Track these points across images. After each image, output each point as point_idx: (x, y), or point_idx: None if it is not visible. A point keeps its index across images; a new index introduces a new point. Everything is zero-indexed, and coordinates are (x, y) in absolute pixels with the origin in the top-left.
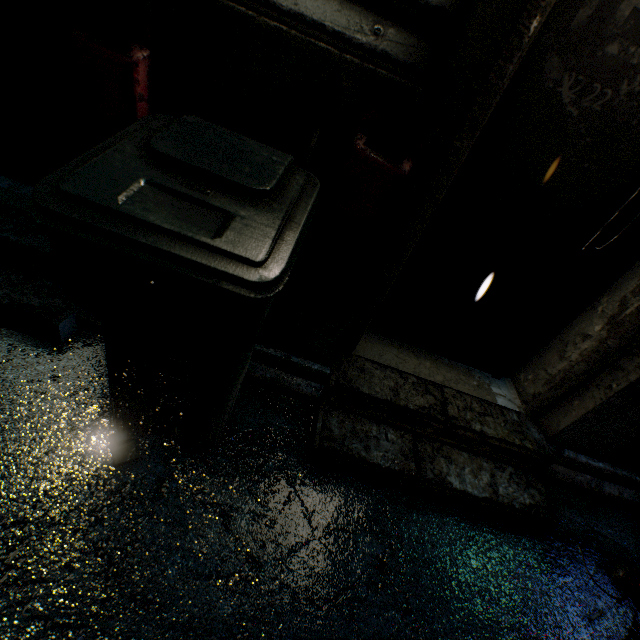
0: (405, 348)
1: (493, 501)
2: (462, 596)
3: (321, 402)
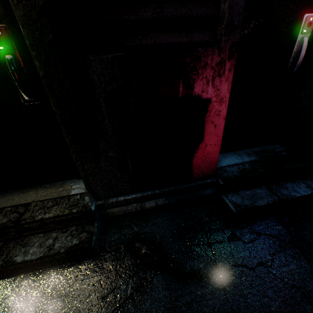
0: (19, 191)
1: (44, 257)
2: None
3: None
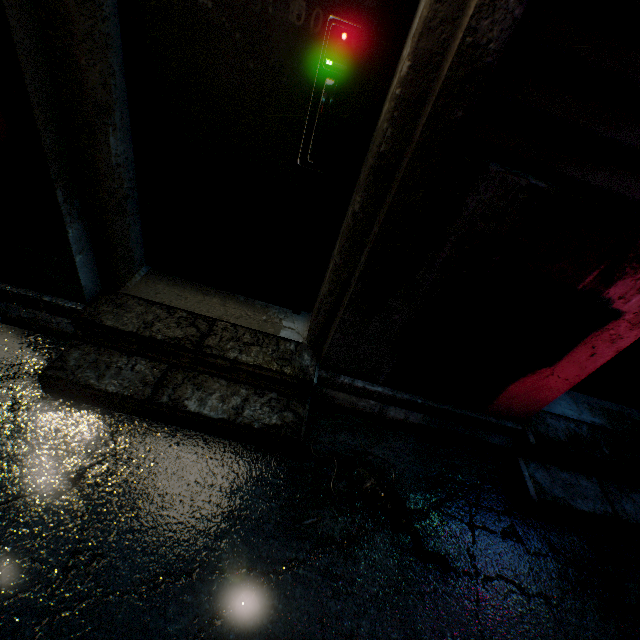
0: (196, 288)
1: (229, 422)
2: (160, 504)
3: (73, 338)
